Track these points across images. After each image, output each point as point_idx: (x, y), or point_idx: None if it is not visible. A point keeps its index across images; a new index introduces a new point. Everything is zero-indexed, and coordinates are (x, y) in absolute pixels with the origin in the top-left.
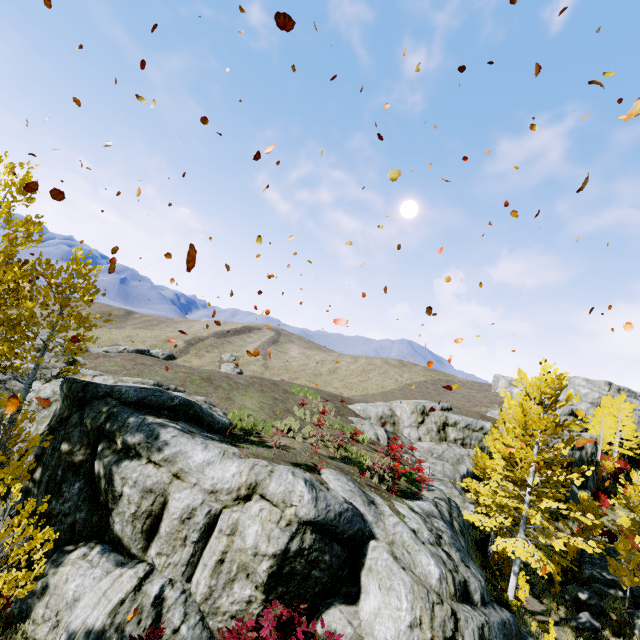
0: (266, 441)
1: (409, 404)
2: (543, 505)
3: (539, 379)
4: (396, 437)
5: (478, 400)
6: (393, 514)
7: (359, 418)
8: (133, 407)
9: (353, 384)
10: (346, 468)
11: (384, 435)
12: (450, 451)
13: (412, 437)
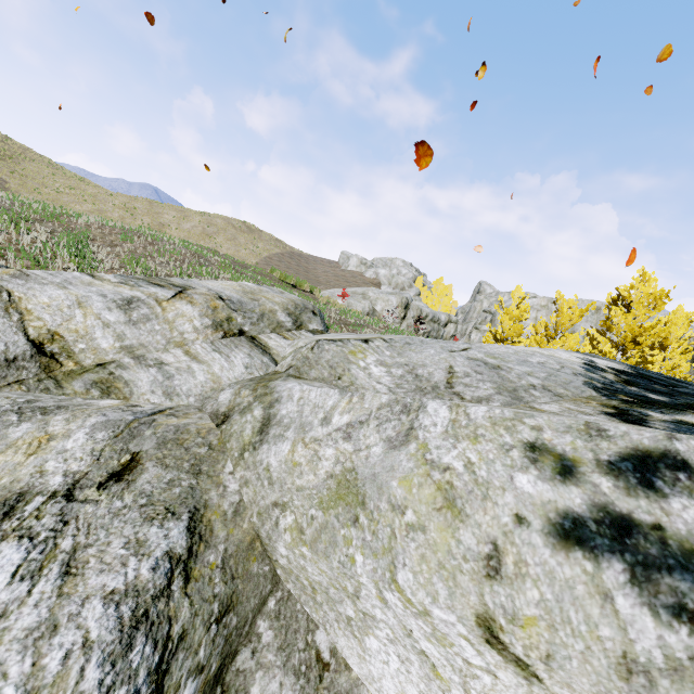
0: None
1: (396, 297)
2: None
3: (663, 291)
4: None
5: (353, 280)
6: None
7: None
8: None
9: None
10: None
11: None
12: None
13: None
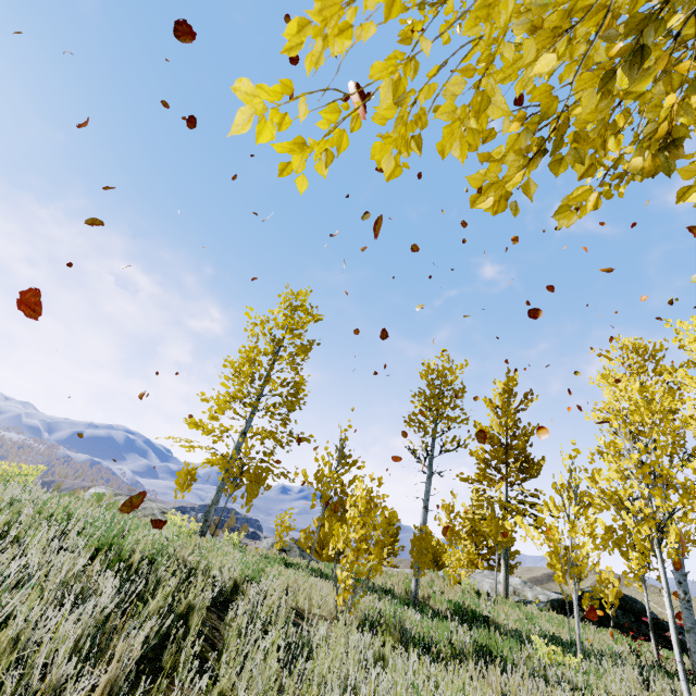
0: None
1: None
2: None
3: None
4: None
5: None
6: None
7: None
8: None
9: None
10: None
11: None
12: None
13: None
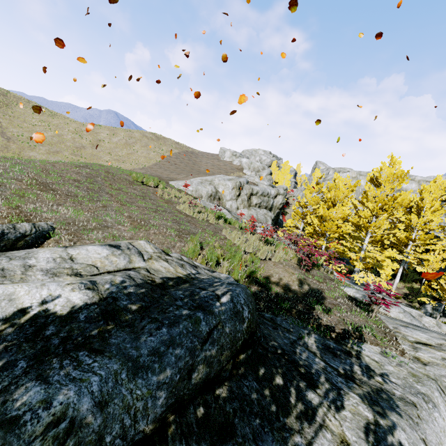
0: (284, 284)
1: (231, 182)
2: (388, 252)
3: (403, 171)
4: (242, 213)
5: (224, 168)
6: (419, 313)
7: (198, 199)
8: (198, 445)
9: (122, 157)
10: (326, 275)
11: (228, 212)
12: (259, 214)
13: (233, 208)
